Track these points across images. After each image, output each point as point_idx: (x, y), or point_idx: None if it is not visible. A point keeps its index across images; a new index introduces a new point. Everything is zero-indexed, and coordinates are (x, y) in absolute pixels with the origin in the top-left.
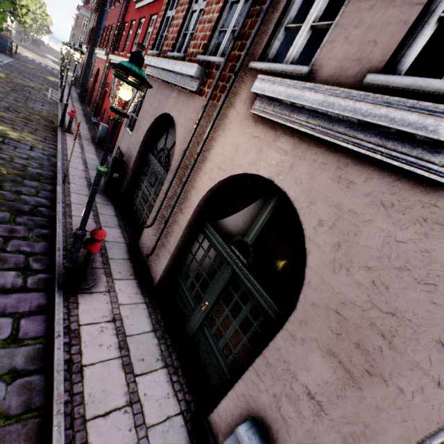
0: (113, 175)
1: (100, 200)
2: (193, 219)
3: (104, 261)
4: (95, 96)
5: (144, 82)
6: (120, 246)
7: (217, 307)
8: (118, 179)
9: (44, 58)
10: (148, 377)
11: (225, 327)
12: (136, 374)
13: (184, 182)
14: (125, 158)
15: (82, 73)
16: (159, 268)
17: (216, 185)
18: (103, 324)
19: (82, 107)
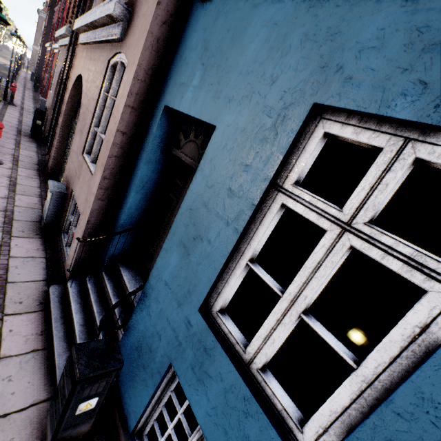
0: (36, 122)
1: (26, 139)
2: (66, 121)
3: (14, 160)
4: (44, 83)
5: (2, 20)
6: (32, 159)
7: None
8: (41, 126)
9: (4, 59)
10: (25, 196)
11: None
12: (17, 193)
13: (60, 99)
14: (48, 111)
15: (37, 67)
16: (51, 160)
17: (71, 93)
18: (2, 176)
19: (33, 94)
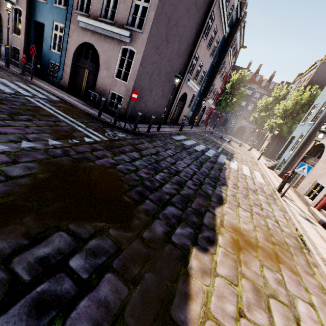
0: None
1: None
2: None
3: None
4: None
5: None
6: None
7: (0, 41)
8: None
9: None
10: None
11: (2, 42)
12: None
13: None
14: None
15: None
16: None
17: None
18: None
19: None
